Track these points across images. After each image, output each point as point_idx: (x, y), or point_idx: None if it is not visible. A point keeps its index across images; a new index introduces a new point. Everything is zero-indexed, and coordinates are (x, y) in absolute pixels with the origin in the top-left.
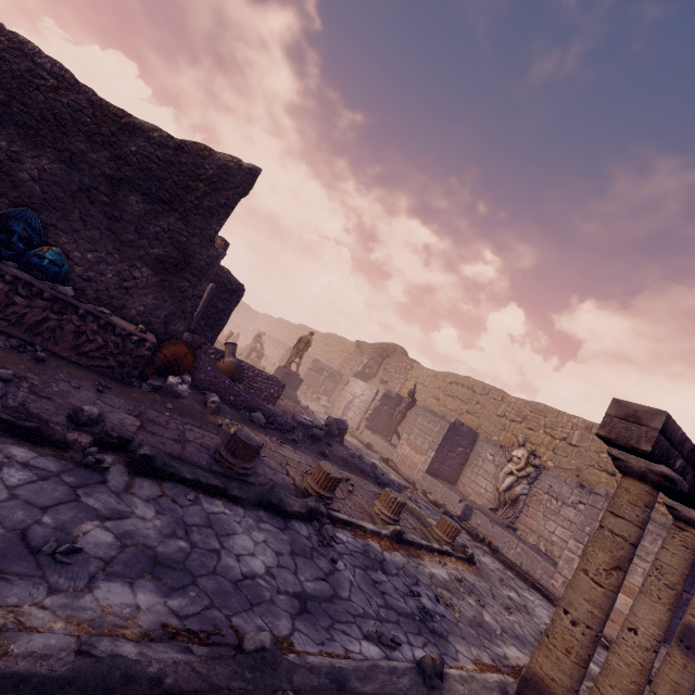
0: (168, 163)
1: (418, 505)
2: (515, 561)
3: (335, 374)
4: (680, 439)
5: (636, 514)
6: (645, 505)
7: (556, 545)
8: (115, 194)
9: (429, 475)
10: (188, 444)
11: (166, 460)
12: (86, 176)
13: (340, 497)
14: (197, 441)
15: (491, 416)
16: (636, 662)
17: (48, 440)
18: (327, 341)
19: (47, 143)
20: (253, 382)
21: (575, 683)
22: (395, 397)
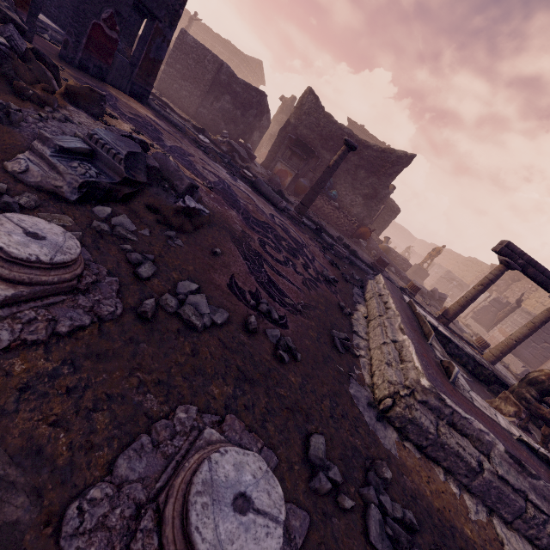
0: (377, 157)
1: None
2: None
3: (463, 285)
4: (520, 253)
5: (494, 272)
6: (499, 270)
7: None
8: (356, 171)
9: None
10: (363, 257)
11: (358, 255)
12: (349, 165)
13: (419, 301)
14: (366, 258)
15: None
16: (505, 342)
17: (334, 239)
18: (466, 263)
19: None
20: (394, 259)
21: (456, 309)
22: (505, 304)
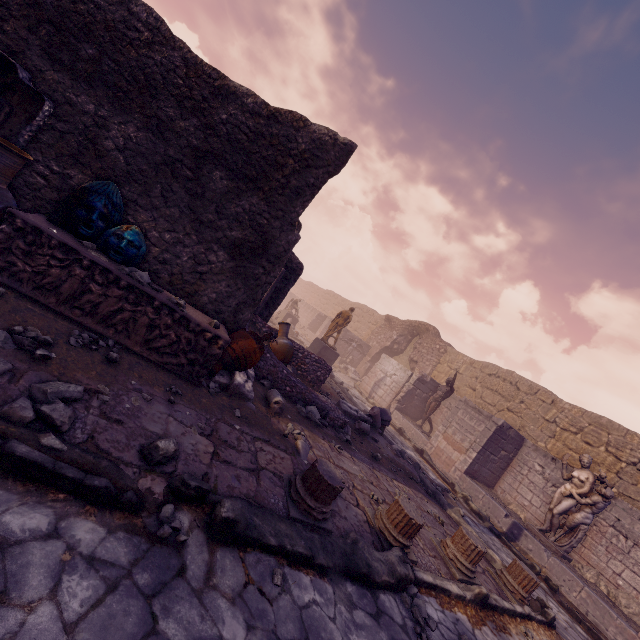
0: (259, 134)
1: (465, 519)
2: (578, 607)
3: (362, 345)
4: None
5: None
6: None
7: (622, 590)
8: (199, 169)
9: (467, 476)
10: (262, 474)
11: (247, 517)
12: (171, 147)
13: None
14: (269, 467)
15: (537, 419)
16: None
17: (118, 501)
18: (355, 311)
19: (135, 108)
20: (301, 364)
21: None
22: (429, 382)
